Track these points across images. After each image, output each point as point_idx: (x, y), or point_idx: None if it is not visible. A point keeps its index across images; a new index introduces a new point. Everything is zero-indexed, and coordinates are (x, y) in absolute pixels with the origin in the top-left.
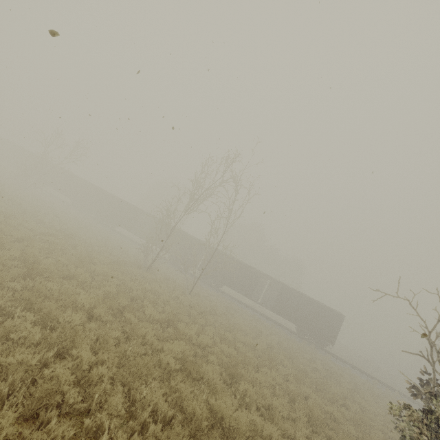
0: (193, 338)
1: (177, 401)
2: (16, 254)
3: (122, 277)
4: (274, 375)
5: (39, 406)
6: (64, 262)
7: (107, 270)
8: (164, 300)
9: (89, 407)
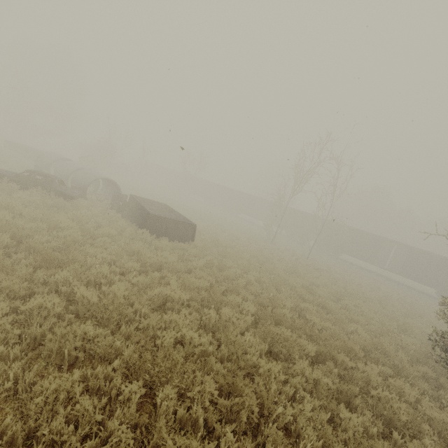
0: (309, 279)
1: (300, 296)
2: (208, 237)
3: (257, 247)
4: (377, 306)
5: (246, 285)
6: (225, 240)
7: (247, 243)
8: (287, 260)
9: (262, 290)
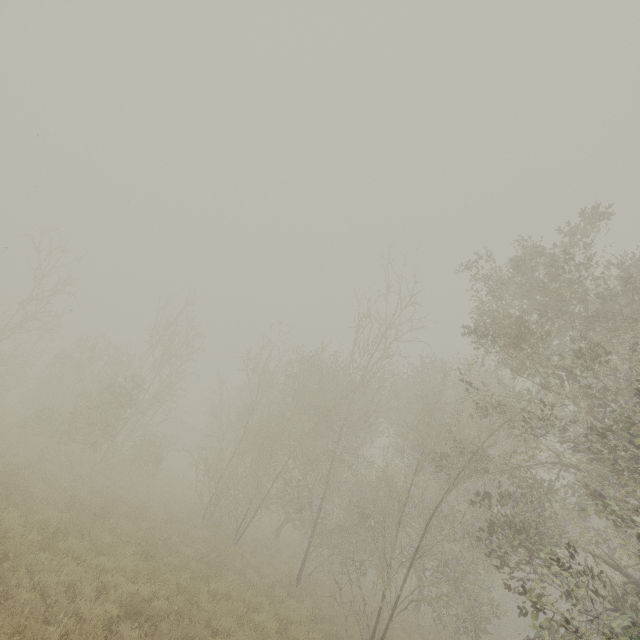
0: None
1: None
2: None
3: None
4: None
5: None
6: None
7: None
8: None
9: None
